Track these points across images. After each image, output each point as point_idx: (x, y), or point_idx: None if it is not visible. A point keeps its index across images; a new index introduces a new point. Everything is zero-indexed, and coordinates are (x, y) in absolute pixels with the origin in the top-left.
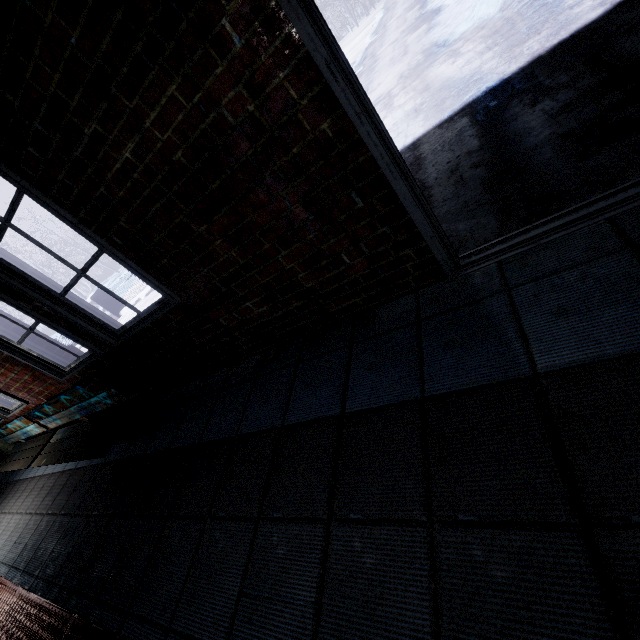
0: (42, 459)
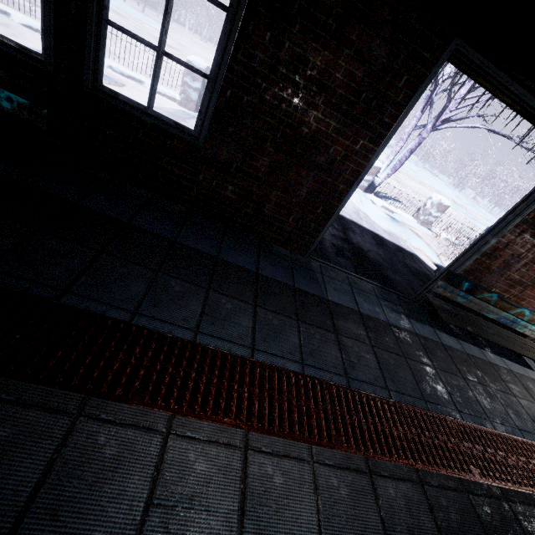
0: None
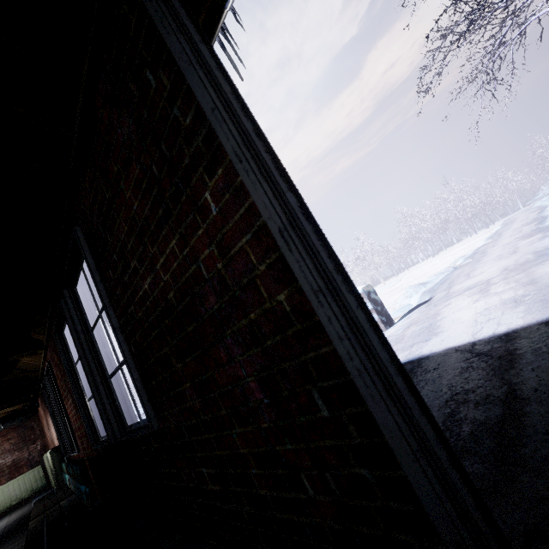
0: (37, 521)
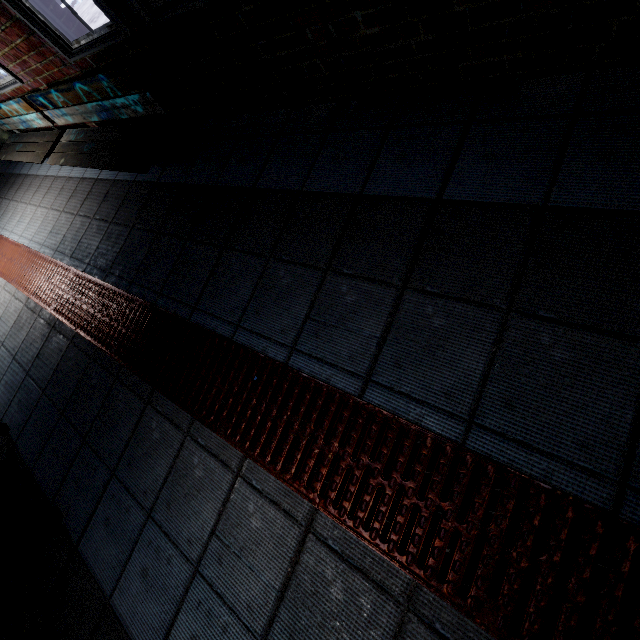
0: (59, 158)
